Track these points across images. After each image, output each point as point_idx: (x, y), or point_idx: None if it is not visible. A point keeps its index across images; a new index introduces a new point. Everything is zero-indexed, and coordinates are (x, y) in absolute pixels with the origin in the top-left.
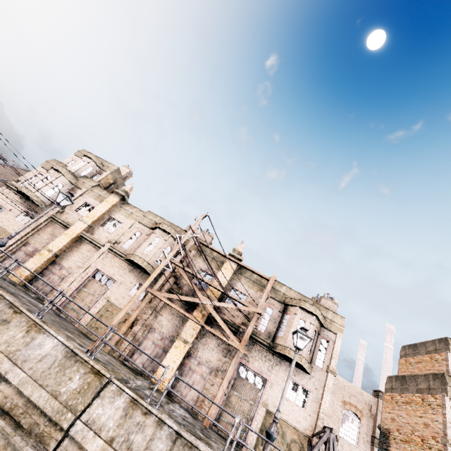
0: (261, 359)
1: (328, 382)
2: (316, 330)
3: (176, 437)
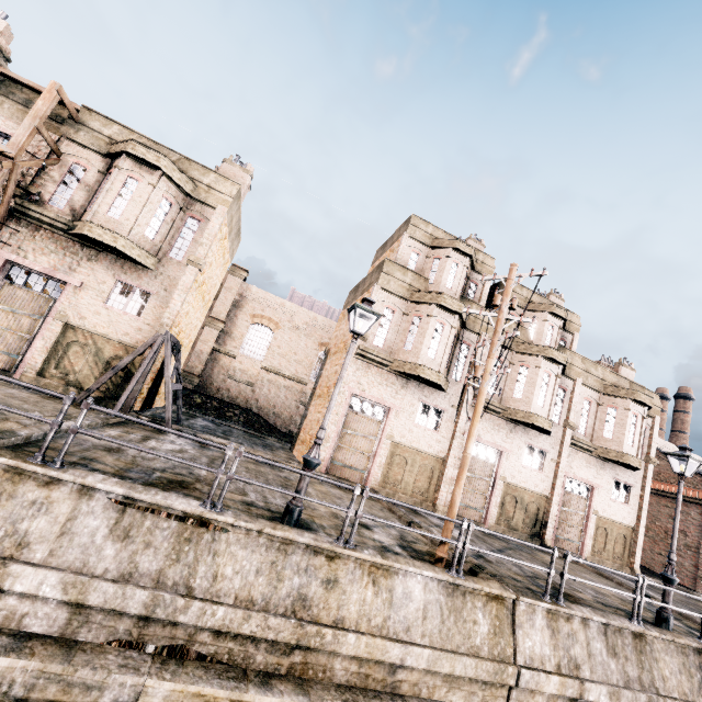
0: (55, 253)
1: (186, 278)
2: (173, 202)
3: None
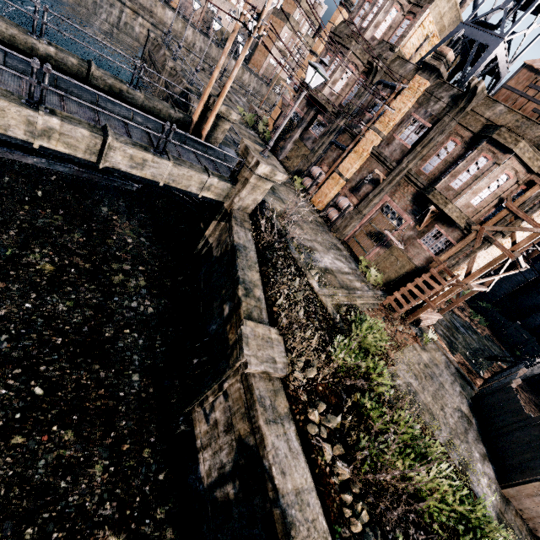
0: None
1: None
2: None
3: (204, 39)
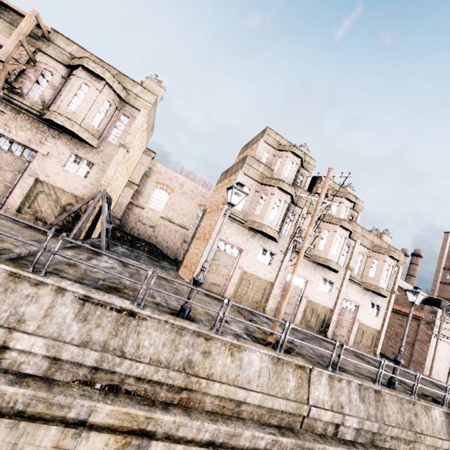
0: (30, 131)
1: (118, 155)
2: (112, 103)
3: None
